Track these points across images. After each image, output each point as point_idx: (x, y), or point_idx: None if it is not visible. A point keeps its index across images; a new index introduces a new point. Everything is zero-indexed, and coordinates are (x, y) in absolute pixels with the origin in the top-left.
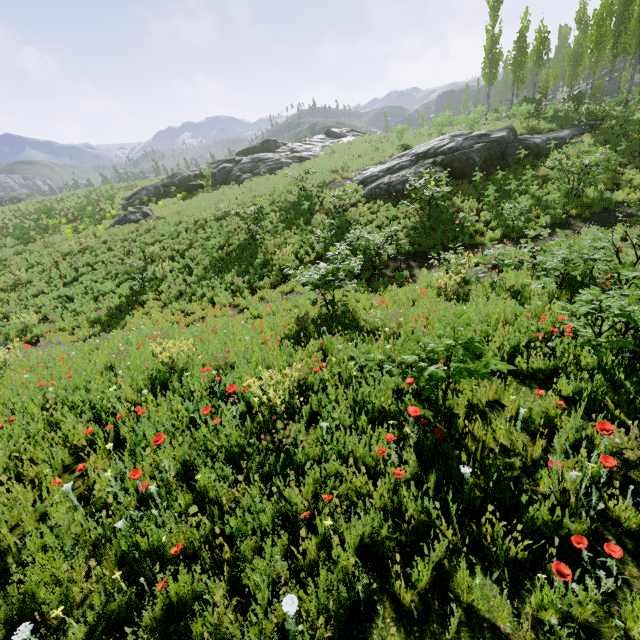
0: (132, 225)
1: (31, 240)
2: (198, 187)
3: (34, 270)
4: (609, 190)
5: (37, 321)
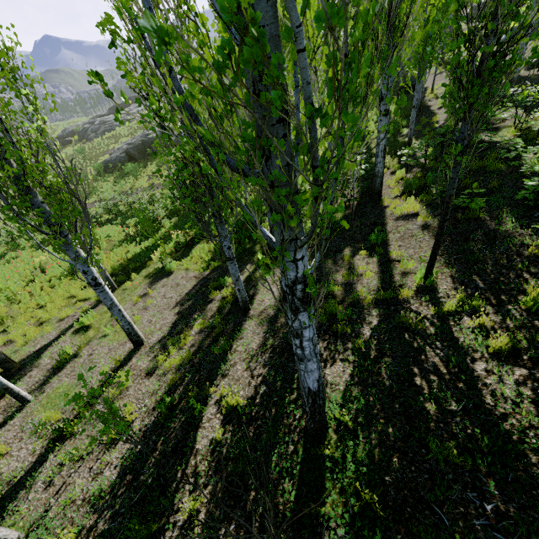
0: None
1: None
2: (69, 142)
3: None
4: (152, 178)
5: None
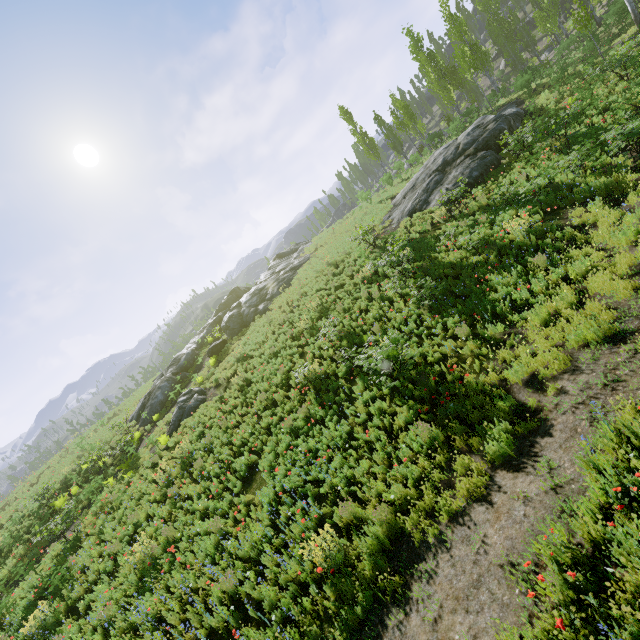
0: (205, 405)
1: (44, 545)
2: (221, 345)
3: (146, 533)
4: None
5: (335, 535)
